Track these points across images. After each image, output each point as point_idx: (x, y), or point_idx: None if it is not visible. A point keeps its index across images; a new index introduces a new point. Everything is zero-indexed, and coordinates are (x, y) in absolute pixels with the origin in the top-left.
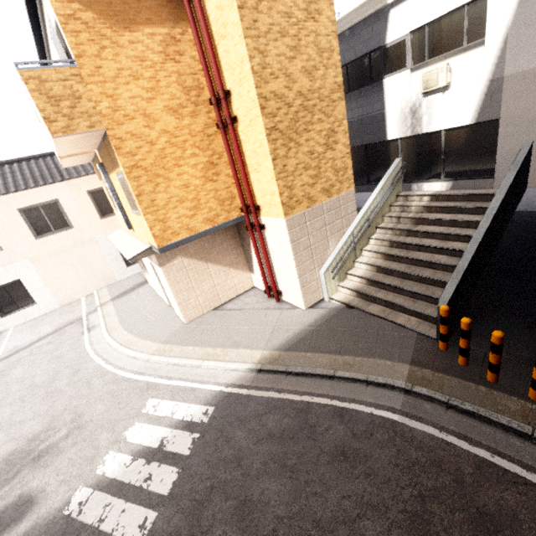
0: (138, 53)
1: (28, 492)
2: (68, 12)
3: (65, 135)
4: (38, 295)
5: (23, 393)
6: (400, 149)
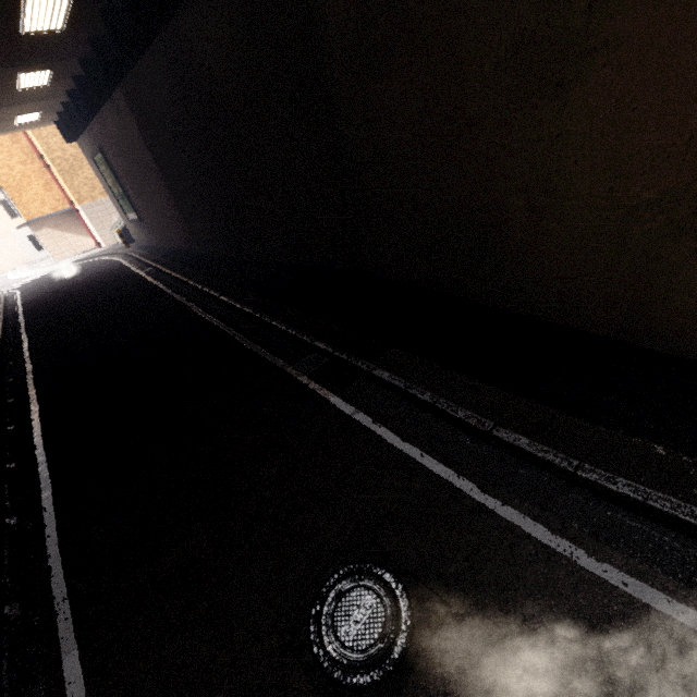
0: (0, 143)
1: None
2: None
3: None
4: None
5: None
6: None
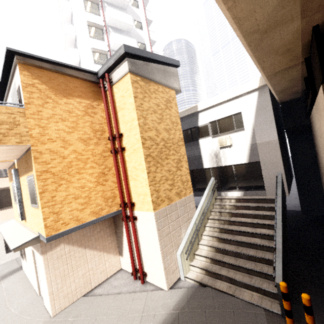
0: (69, 109)
1: None
2: (30, 83)
3: None
4: None
5: None
6: (211, 173)
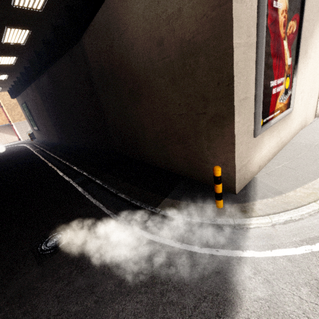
0: None
1: None
2: None
3: None
4: None
5: None
6: None
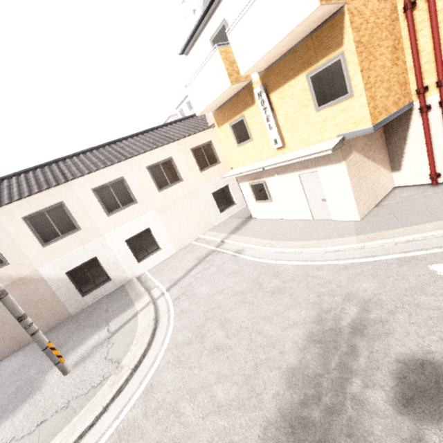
0: None
1: (404, 357)
2: None
3: (326, 4)
4: (162, 241)
5: (236, 298)
6: None
